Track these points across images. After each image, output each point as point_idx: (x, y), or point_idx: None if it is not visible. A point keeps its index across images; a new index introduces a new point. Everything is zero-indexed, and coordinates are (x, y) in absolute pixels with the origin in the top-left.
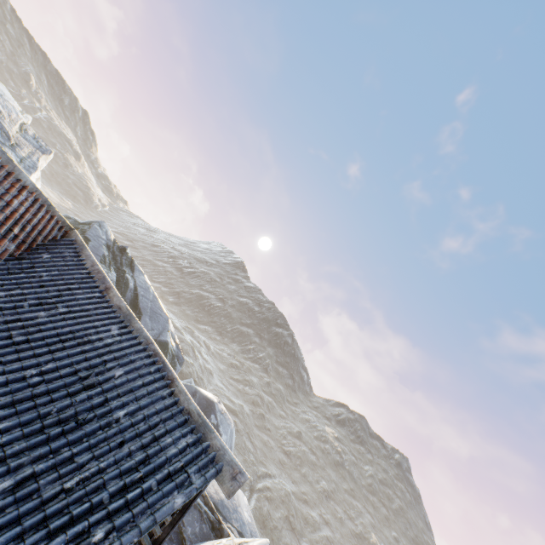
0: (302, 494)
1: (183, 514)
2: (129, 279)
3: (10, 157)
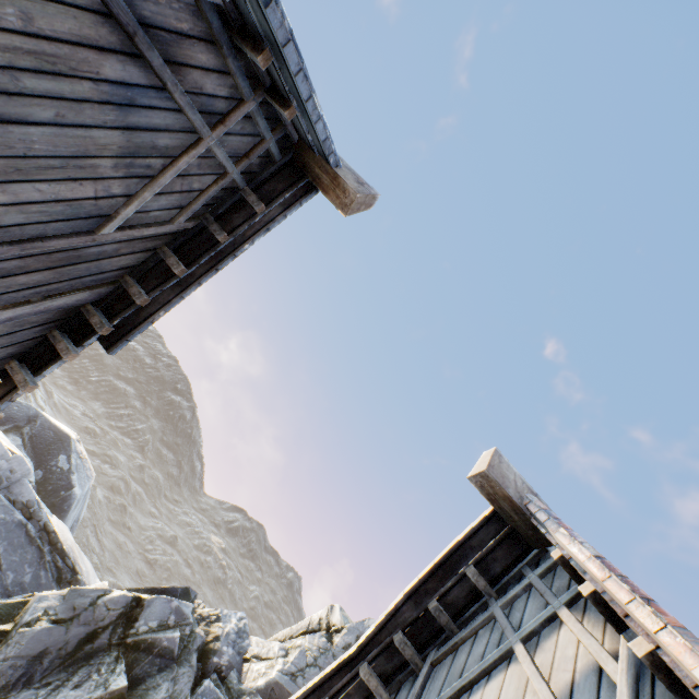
0: None
1: (217, 264)
2: None
3: None
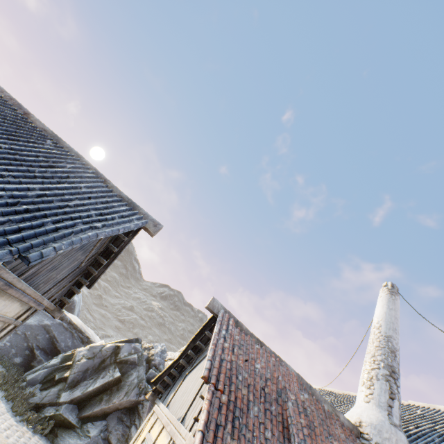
0: None
1: (116, 257)
2: None
3: None
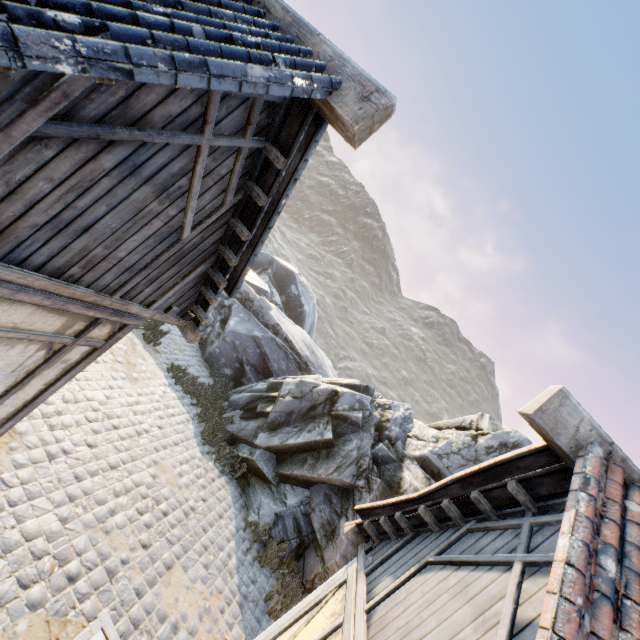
0: (382, 378)
1: (267, 224)
2: None
3: None
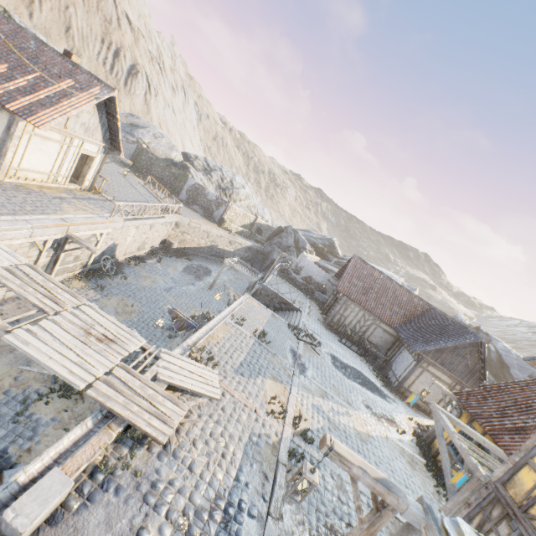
0: None
1: (484, 361)
2: (488, 345)
3: (409, 290)
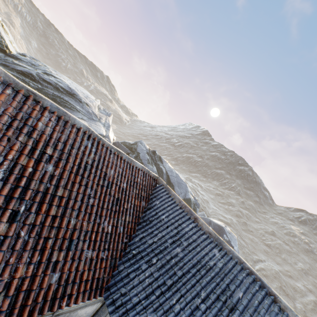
0: (286, 271)
1: None
2: (162, 168)
3: (131, 159)
